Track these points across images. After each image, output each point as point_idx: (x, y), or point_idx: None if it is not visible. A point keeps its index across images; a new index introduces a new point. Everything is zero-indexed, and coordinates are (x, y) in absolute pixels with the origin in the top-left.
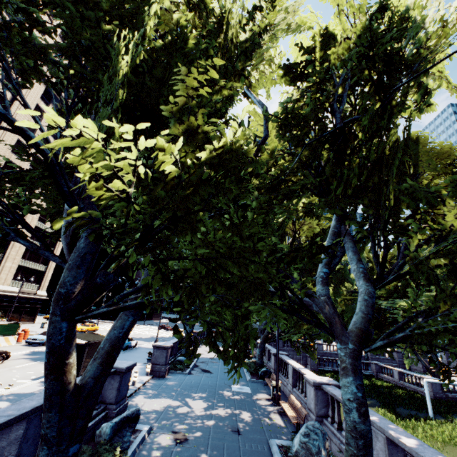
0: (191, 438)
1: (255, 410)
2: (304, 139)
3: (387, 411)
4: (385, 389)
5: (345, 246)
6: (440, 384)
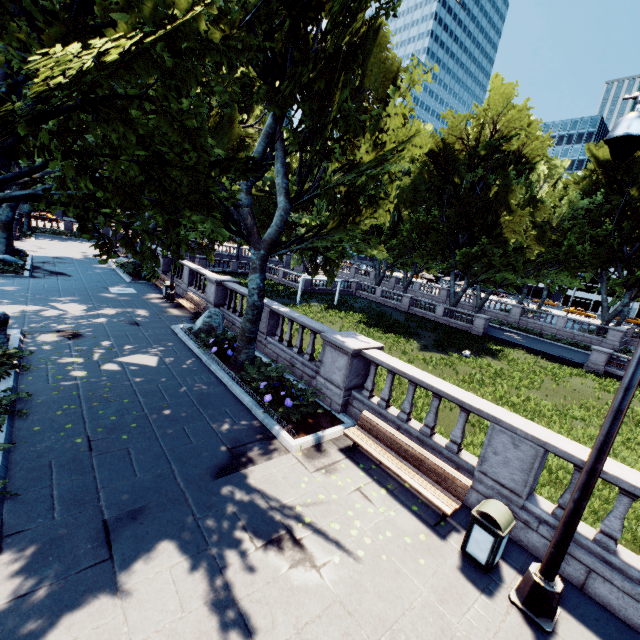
0: (85, 334)
1: (149, 307)
2: None
3: None
4: (269, 286)
5: (275, 154)
6: (311, 281)
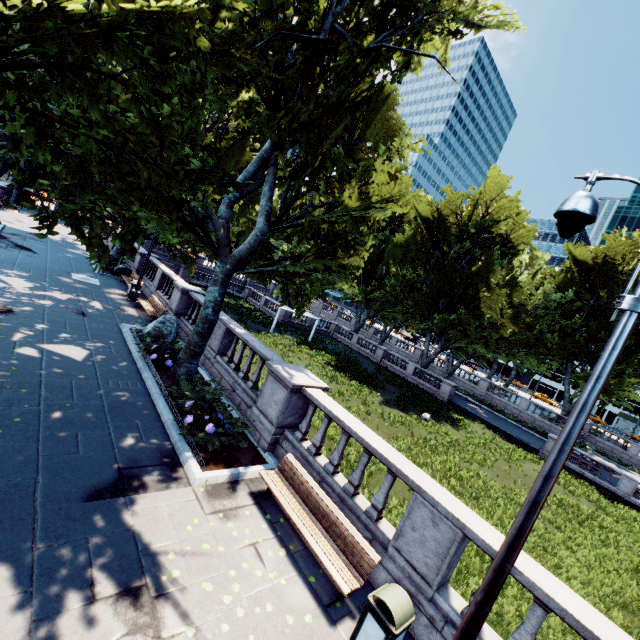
0: (17, 311)
1: (106, 301)
2: (283, 13)
3: (240, 324)
4: (248, 310)
5: (266, 178)
6: (291, 313)
